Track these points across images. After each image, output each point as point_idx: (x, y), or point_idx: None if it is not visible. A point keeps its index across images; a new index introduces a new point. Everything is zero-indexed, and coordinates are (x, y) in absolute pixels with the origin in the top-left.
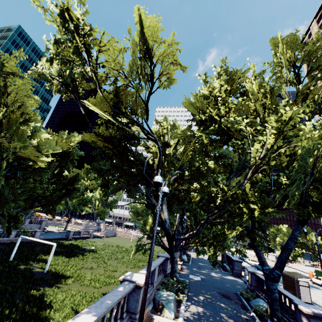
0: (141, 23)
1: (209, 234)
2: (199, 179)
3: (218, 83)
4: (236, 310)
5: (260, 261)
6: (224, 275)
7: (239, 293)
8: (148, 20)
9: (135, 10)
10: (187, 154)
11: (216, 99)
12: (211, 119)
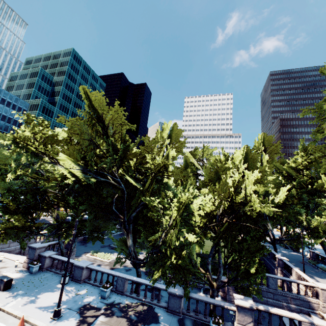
0: (263, 139)
1: (295, 236)
2: (285, 208)
3: (300, 160)
4: (311, 268)
5: (324, 249)
6: (289, 252)
7: (308, 261)
8: (267, 137)
9: (261, 134)
10: (278, 194)
11: (298, 169)
12: (298, 183)
